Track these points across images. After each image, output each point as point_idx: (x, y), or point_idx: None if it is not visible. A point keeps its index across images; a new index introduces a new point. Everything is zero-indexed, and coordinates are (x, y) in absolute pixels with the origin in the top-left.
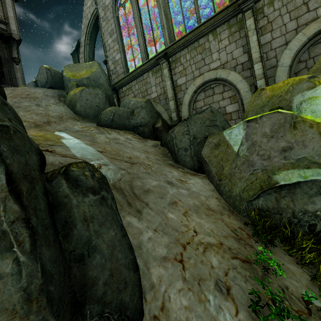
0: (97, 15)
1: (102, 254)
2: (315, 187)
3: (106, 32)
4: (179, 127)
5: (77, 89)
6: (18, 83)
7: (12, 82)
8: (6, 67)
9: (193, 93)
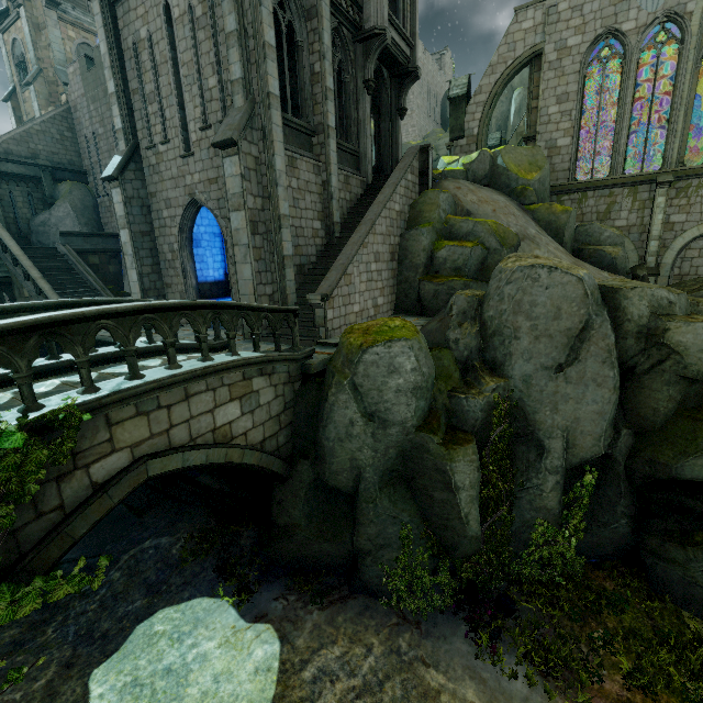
0: (539, 53)
1: None
2: None
3: (550, 92)
4: None
5: (552, 205)
6: (399, 153)
7: (390, 149)
8: (388, 123)
9: (692, 239)
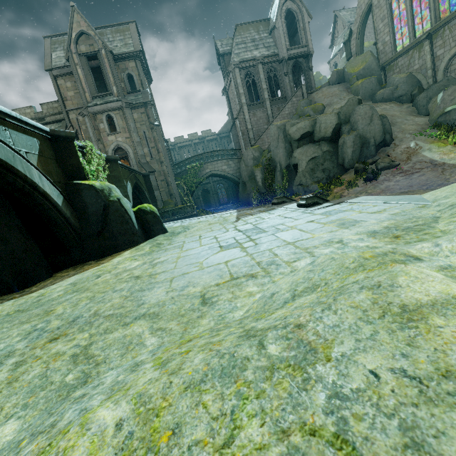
0: (370, 4)
1: (386, 125)
2: (455, 110)
3: (378, 18)
4: (422, 95)
5: (359, 81)
6: (312, 84)
7: (308, 84)
8: (305, 76)
9: (448, 60)
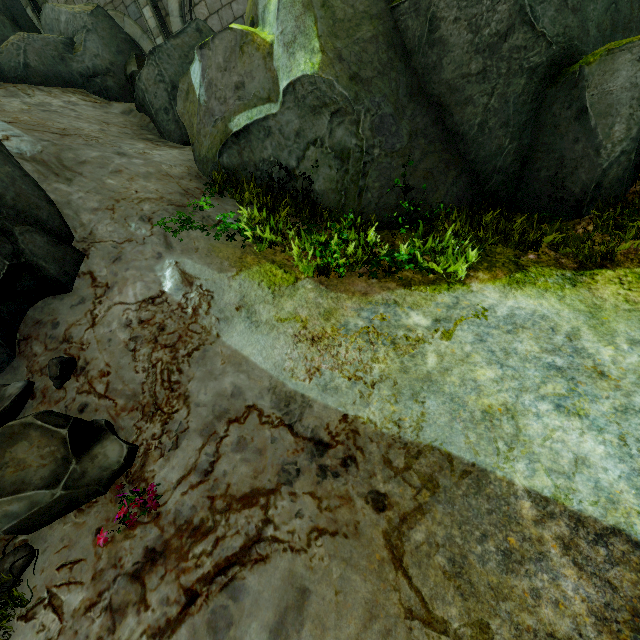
0: None
1: (2, 180)
2: (261, 129)
3: None
4: (147, 69)
5: None
6: None
7: None
8: None
9: None
